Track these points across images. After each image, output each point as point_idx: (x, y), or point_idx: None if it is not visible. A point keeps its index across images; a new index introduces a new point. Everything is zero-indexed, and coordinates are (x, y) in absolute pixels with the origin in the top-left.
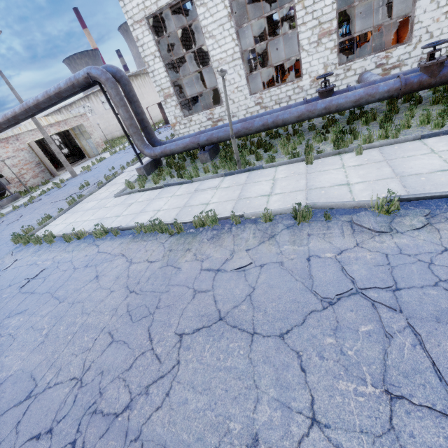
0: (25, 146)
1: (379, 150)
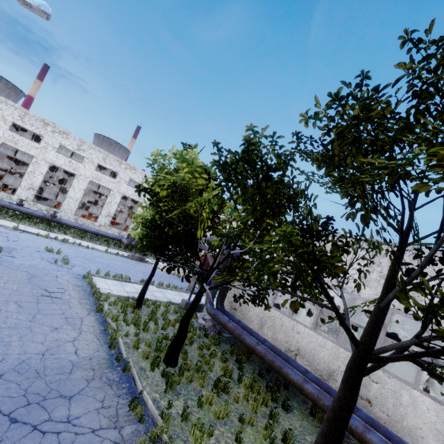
0: None
1: (25, 226)
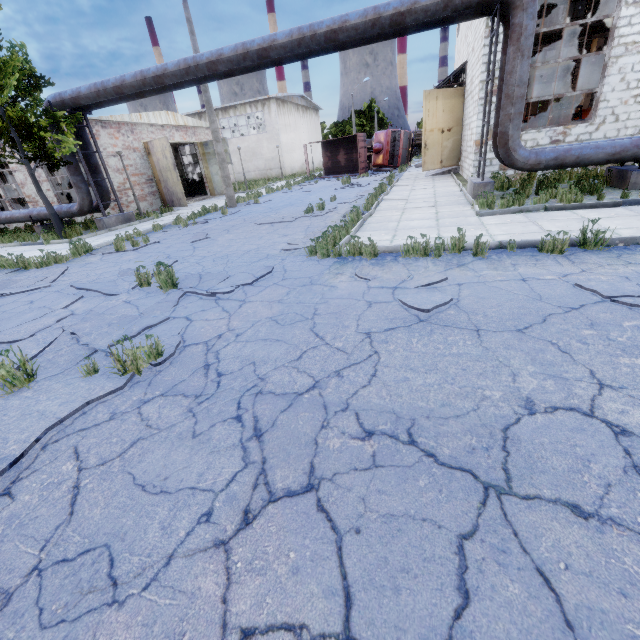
0: (139, 146)
1: None
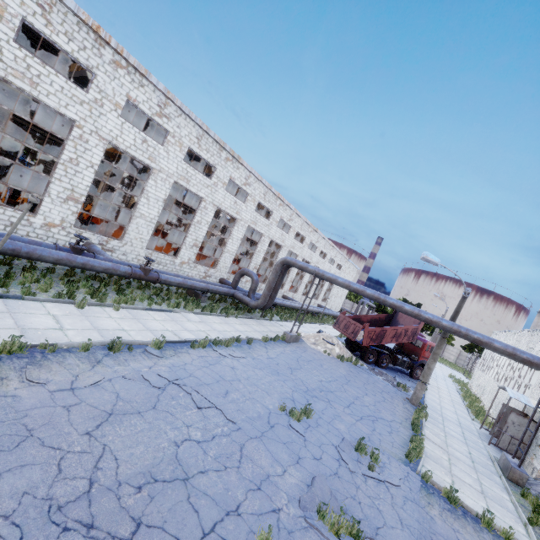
0: None
1: (127, 311)
